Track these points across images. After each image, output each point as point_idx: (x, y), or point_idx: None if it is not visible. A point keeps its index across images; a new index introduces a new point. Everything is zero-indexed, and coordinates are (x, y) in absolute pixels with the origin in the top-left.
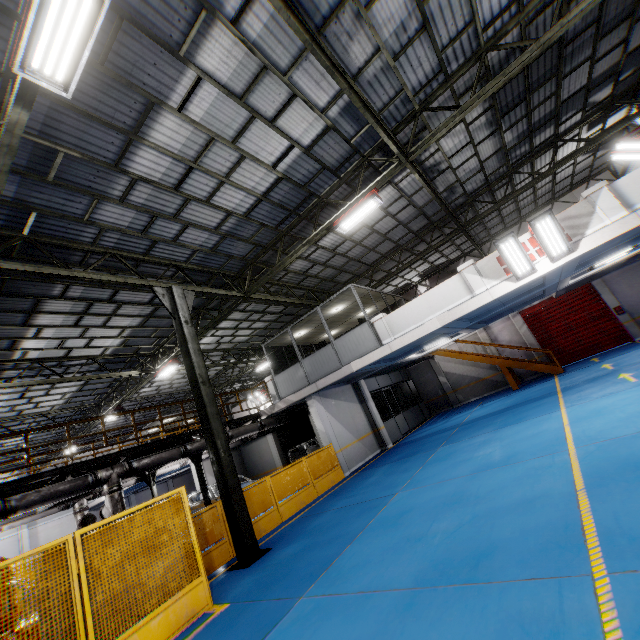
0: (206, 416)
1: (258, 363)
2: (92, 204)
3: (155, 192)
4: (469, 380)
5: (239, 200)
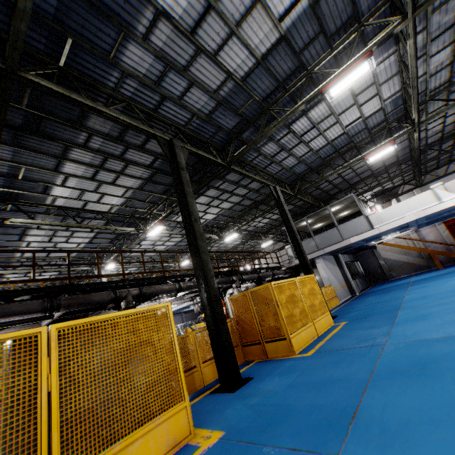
0: (301, 250)
1: (263, 242)
2: (267, 142)
3: (291, 138)
4: (401, 264)
5: (319, 143)
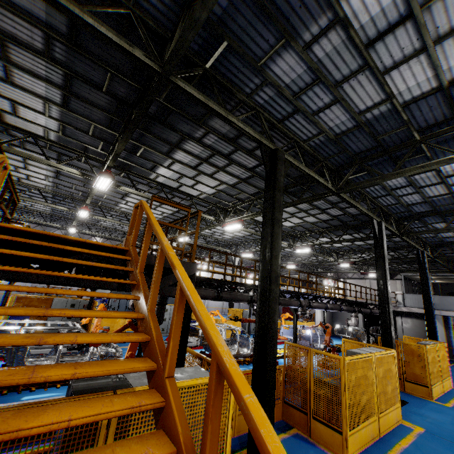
0: (431, 314)
1: (364, 272)
2: (439, 222)
3: None
4: None
5: None
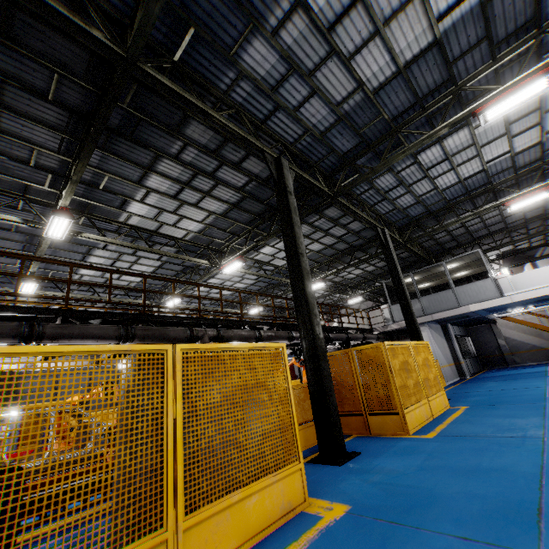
0: (410, 311)
1: (350, 297)
2: (384, 173)
3: (415, 170)
4: (528, 347)
5: (448, 180)
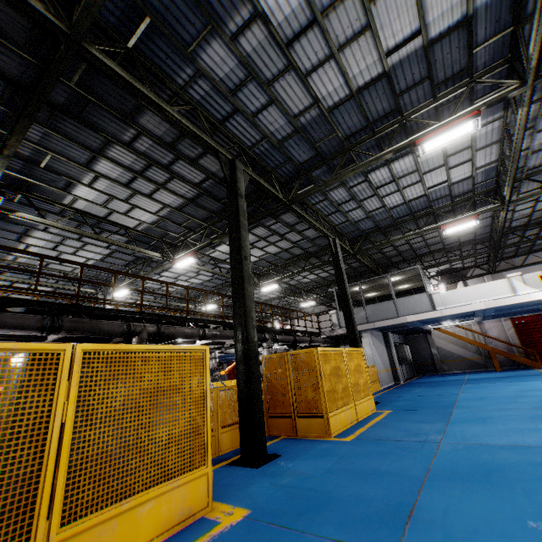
0: (351, 318)
1: (304, 301)
2: (337, 187)
3: (366, 188)
4: (456, 357)
5: (395, 200)
